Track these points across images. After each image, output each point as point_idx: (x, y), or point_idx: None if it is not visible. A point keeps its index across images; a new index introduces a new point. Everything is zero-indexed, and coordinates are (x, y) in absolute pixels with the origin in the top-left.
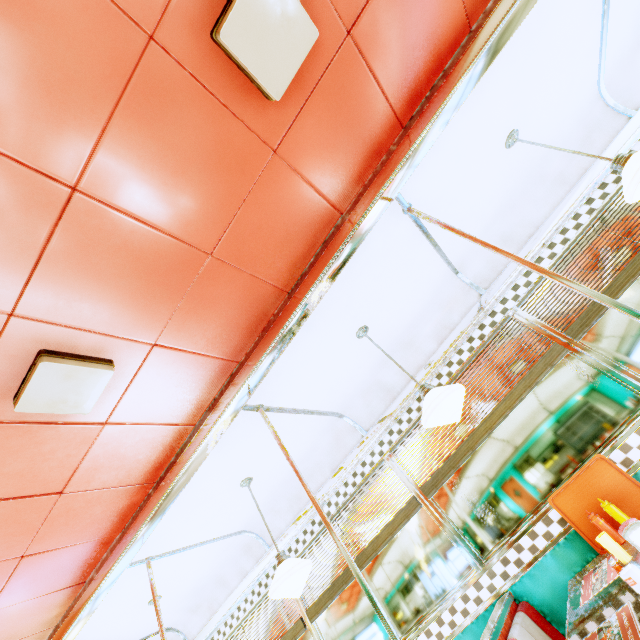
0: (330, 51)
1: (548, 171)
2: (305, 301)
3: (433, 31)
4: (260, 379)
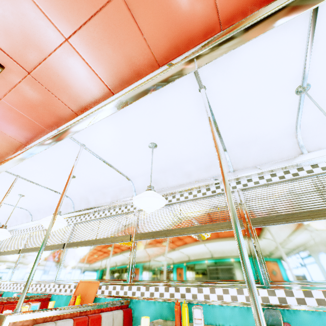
0: (20, 76)
1: (186, 168)
2: (22, 154)
3: (86, 87)
4: (7, 168)
